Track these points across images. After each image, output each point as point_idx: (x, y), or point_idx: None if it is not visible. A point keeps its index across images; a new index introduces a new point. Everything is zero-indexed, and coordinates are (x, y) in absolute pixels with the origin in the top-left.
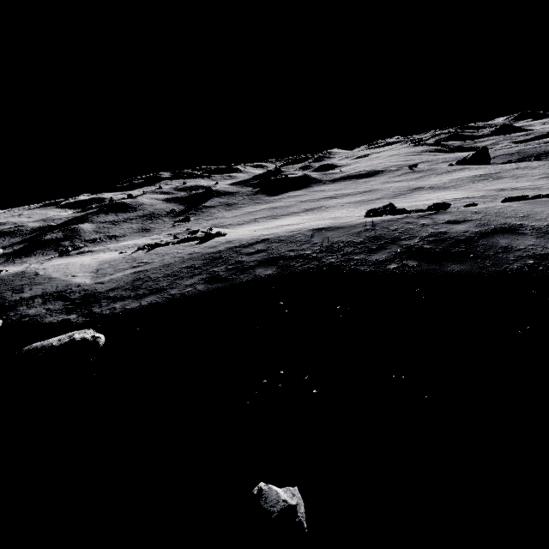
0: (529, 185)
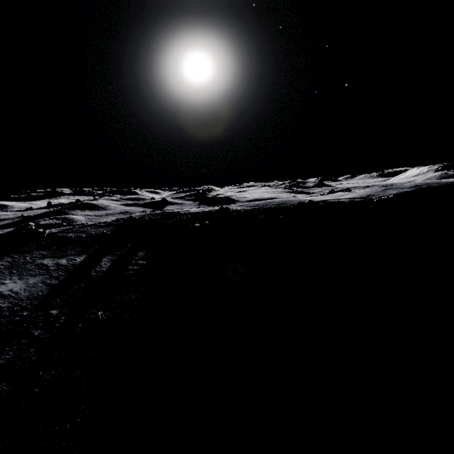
0: None
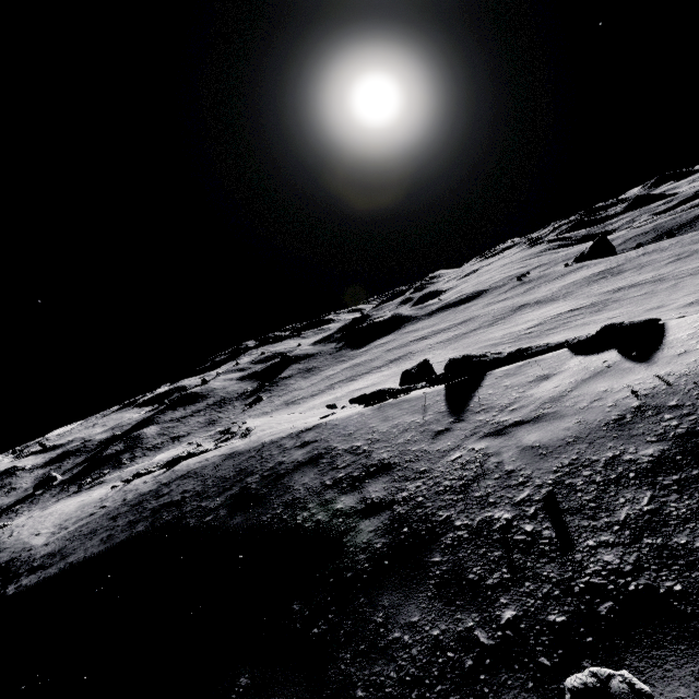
0: (652, 277)
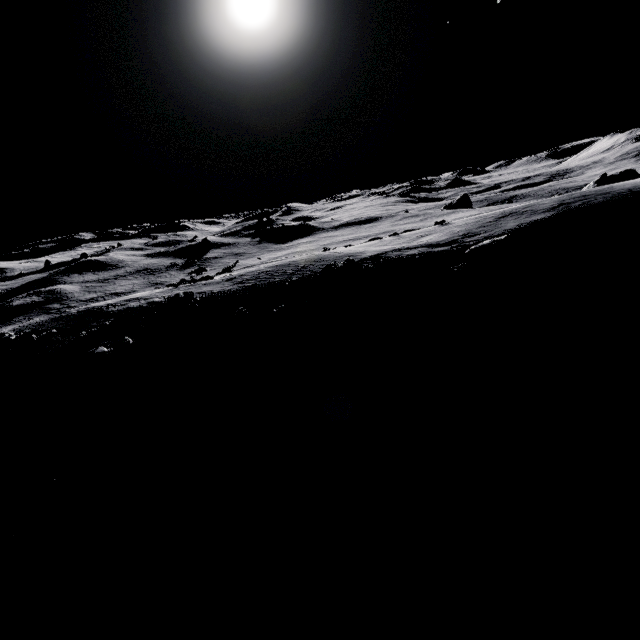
0: None
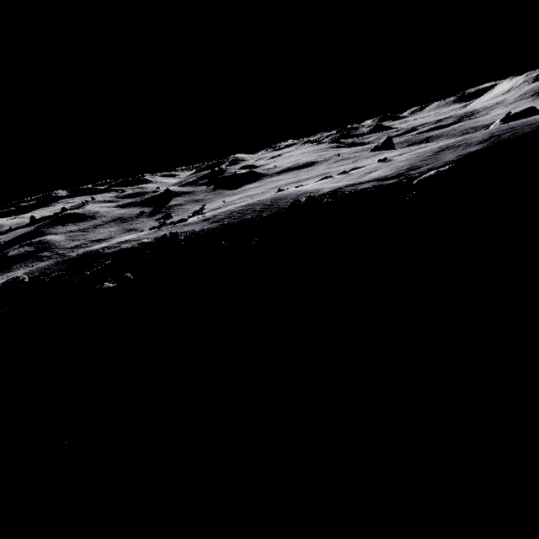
0: None
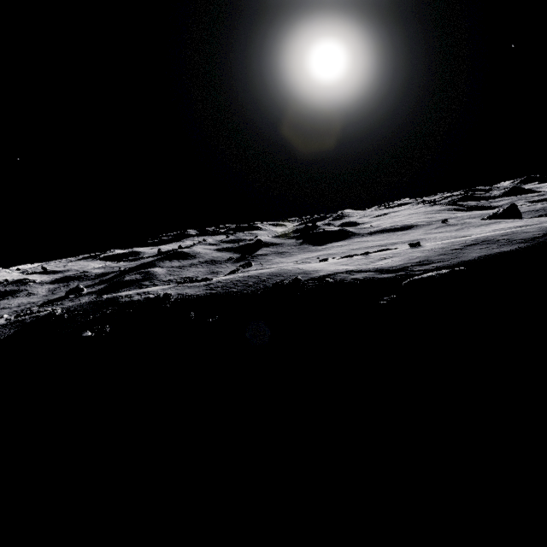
0: None
